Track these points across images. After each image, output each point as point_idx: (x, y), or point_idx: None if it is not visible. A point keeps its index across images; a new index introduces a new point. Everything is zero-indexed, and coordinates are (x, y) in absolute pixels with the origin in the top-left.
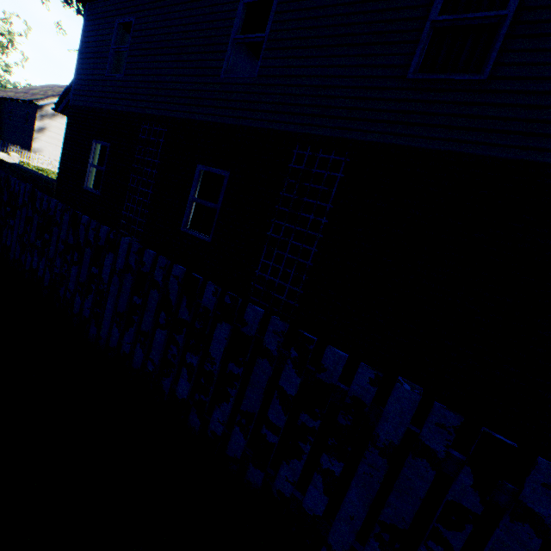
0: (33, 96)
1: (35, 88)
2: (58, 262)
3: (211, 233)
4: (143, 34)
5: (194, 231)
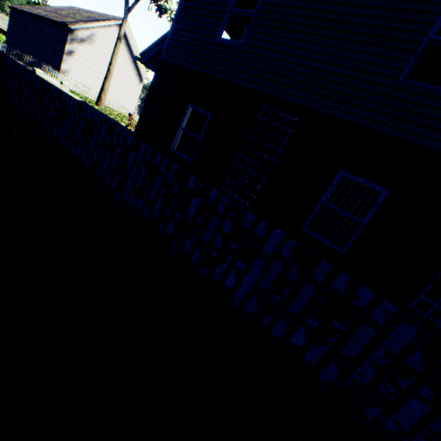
0: (63, 18)
1: (61, 8)
2: (369, 372)
3: (346, 246)
4: (279, 3)
5: (318, 235)
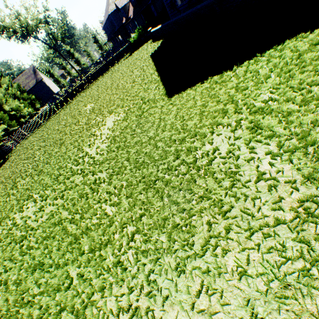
0: (28, 86)
1: None
2: None
3: None
4: None
5: None
